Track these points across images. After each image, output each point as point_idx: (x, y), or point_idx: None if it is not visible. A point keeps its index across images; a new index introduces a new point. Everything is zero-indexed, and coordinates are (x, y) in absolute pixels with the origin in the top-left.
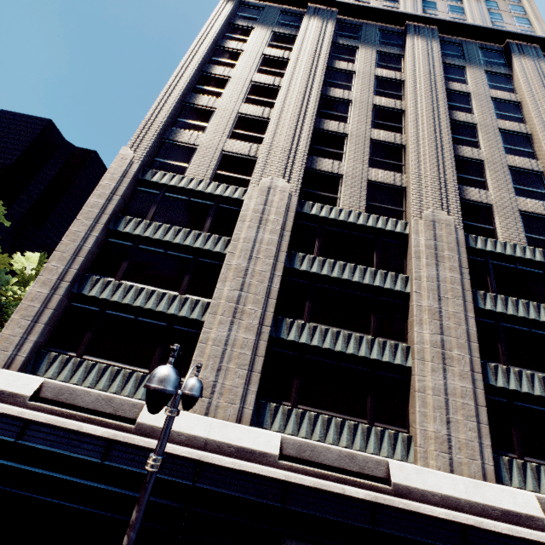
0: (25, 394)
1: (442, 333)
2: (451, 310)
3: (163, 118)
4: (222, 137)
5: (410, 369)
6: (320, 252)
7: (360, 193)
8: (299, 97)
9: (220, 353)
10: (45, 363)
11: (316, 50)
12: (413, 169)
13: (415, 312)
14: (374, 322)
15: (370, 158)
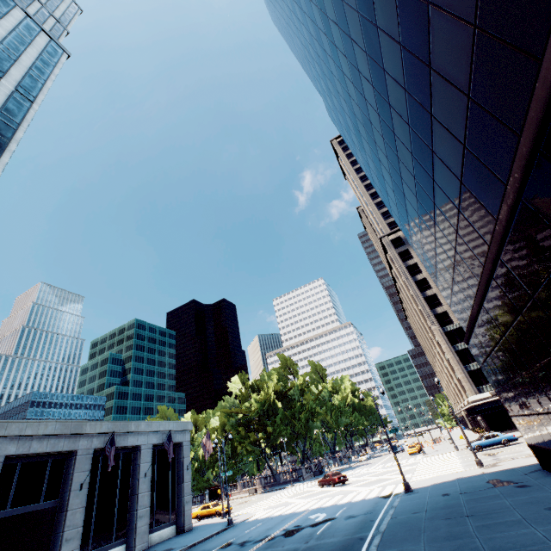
0: (489, 396)
1: None
2: None
3: (428, 309)
4: None
5: None
6: None
7: None
8: None
9: None
10: (481, 390)
11: None
12: None
13: None
14: None
15: None
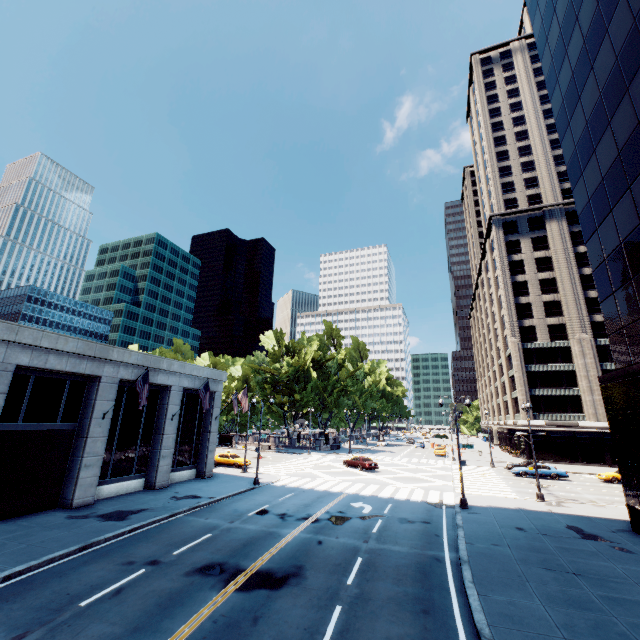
0: (543, 425)
1: None
2: None
3: (515, 318)
4: (543, 318)
5: None
6: (611, 360)
7: None
8: (569, 285)
9: (592, 404)
10: (537, 416)
11: (564, 247)
12: None
13: None
14: None
15: None
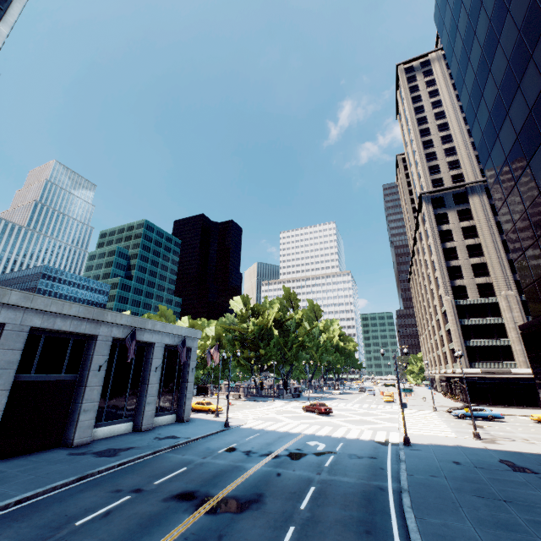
0: (479, 372)
1: None
2: None
3: (447, 279)
4: (472, 278)
5: None
6: None
7: None
8: (493, 249)
9: (522, 353)
10: (473, 365)
11: (486, 217)
12: None
13: None
14: None
15: None
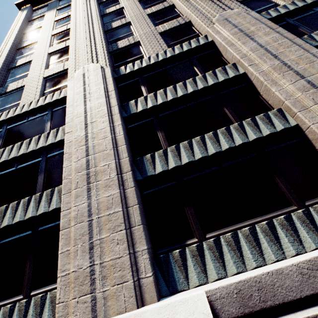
0: None
1: (302, 77)
2: (294, 57)
3: None
4: (41, 71)
5: (296, 128)
6: (149, 93)
7: (158, 42)
8: (85, 21)
9: (86, 229)
10: None
11: None
12: (186, 6)
13: (261, 78)
14: (230, 112)
15: (154, 23)
